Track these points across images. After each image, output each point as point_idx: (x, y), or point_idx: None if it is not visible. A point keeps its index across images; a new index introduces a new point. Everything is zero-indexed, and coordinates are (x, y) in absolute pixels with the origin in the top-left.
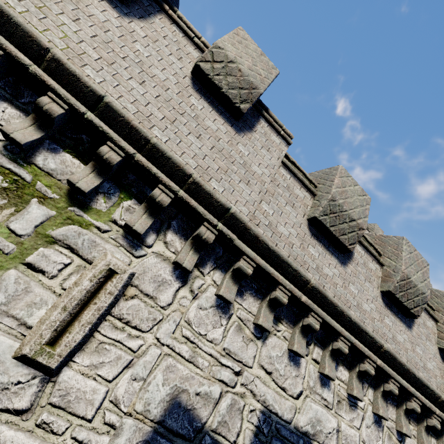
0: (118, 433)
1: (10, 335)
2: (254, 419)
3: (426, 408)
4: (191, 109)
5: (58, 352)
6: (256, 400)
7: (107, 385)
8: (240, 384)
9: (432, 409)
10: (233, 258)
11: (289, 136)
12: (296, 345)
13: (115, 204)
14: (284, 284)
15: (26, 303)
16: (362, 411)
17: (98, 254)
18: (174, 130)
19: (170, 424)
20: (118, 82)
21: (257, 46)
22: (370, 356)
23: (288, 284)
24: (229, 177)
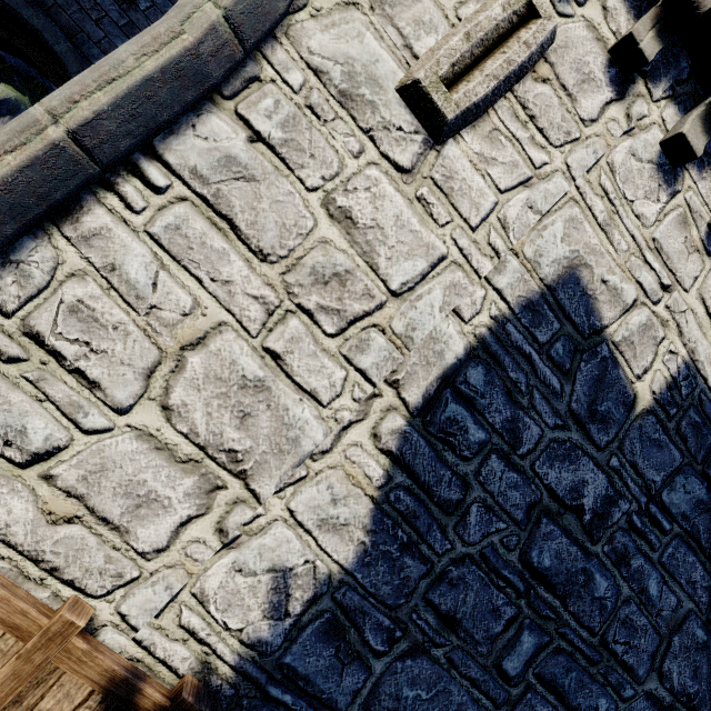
0: (499, 270)
1: (394, 56)
2: (671, 365)
3: None
4: None
5: (455, 99)
6: (681, 342)
7: (496, 195)
8: (664, 305)
9: None
10: (703, 94)
11: None
12: None
13: None
14: None
15: (413, 17)
16: None
17: None
18: None
19: (561, 300)
20: None
21: None
22: None
23: None
24: None
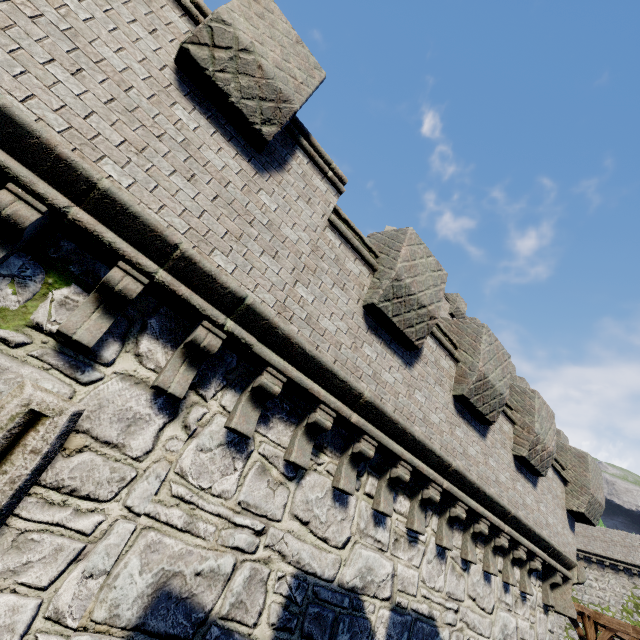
0: None
1: None
2: (283, 588)
3: (495, 528)
4: (177, 129)
5: None
6: (286, 563)
7: (38, 595)
8: (263, 547)
9: (501, 528)
10: (254, 369)
11: (341, 179)
12: (343, 481)
13: (36, 295)
14: (327, 403)
15: None
16: (423, 545)
17: (7, 386)
18: (144, 166)
19: (154, 626)
20: (23, 67)
21: (290, 25)
22: (435, 479)
23: (333, 402)
24: (245, 246)
